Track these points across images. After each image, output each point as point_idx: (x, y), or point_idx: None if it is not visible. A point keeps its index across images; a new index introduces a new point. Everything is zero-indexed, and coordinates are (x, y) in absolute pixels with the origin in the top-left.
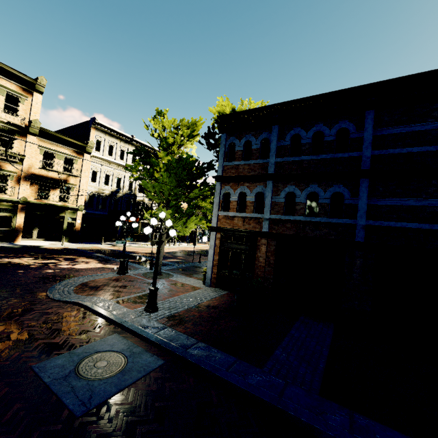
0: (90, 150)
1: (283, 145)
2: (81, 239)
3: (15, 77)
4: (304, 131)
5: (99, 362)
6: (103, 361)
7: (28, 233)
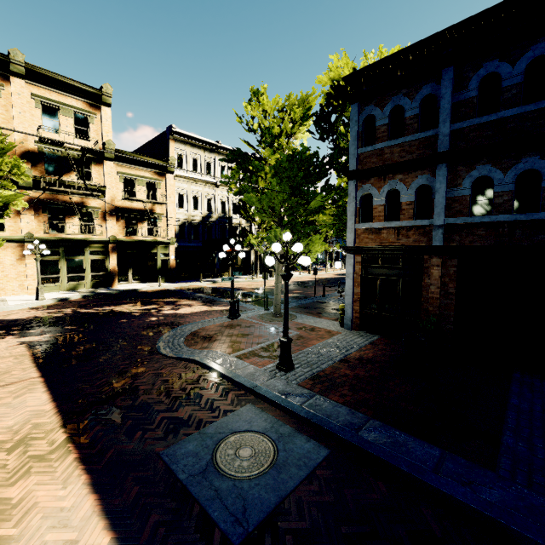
0: (172, 169)
1: (464, 99)
2: (178, 278)
3: (79, 92)
4: (506, 63)
5: (240, 449)
6: (245, 448)
7: (123, 276)
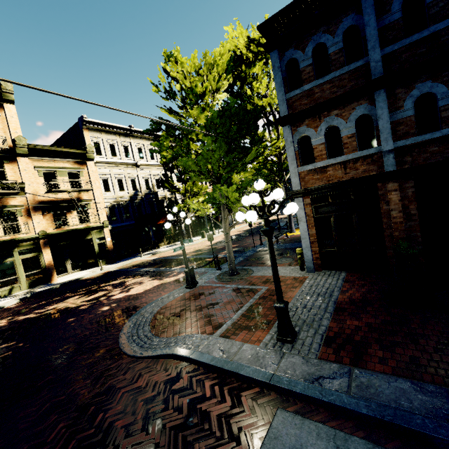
0: (92, 156)
1: (389, 23)
2: (118, 258)
3: None
4: None
5: None
6: None
7: (61, 268)
